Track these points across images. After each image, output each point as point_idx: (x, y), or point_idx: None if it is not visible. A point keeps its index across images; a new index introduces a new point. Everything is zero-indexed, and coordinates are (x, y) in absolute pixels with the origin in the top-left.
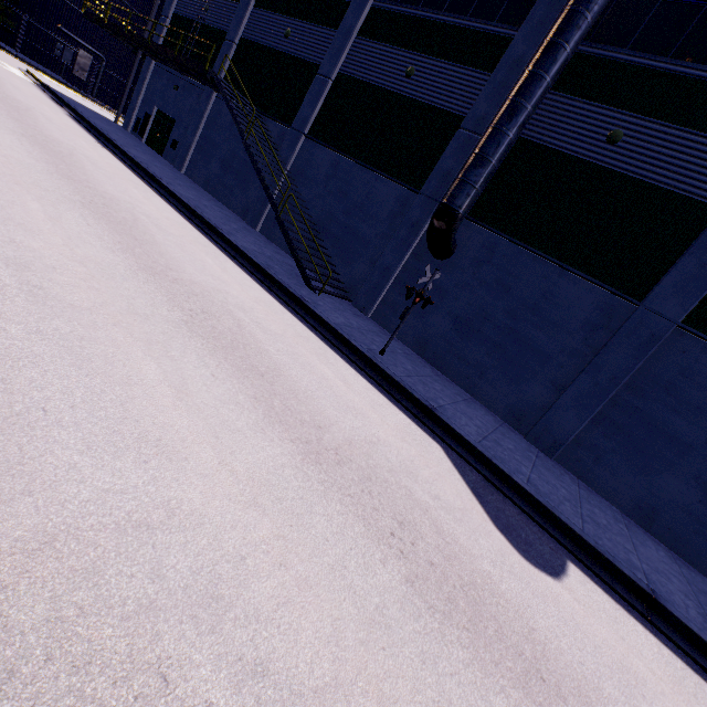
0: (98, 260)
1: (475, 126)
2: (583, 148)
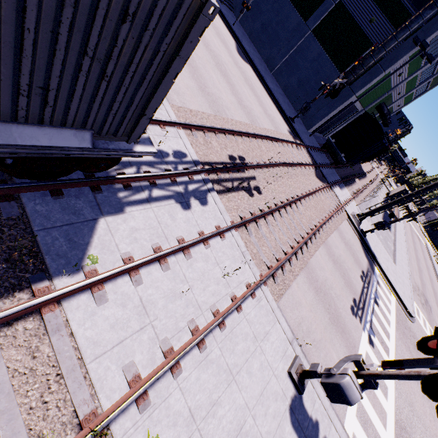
0: None
1: None
2: None
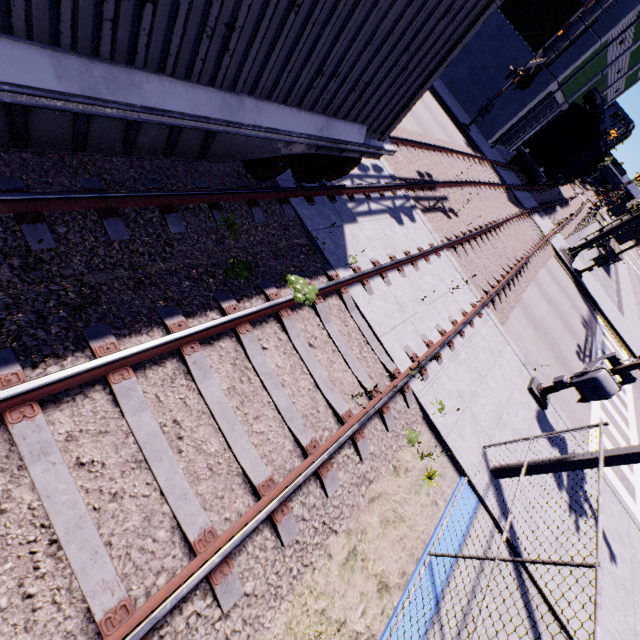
0: None
1: None
2: None
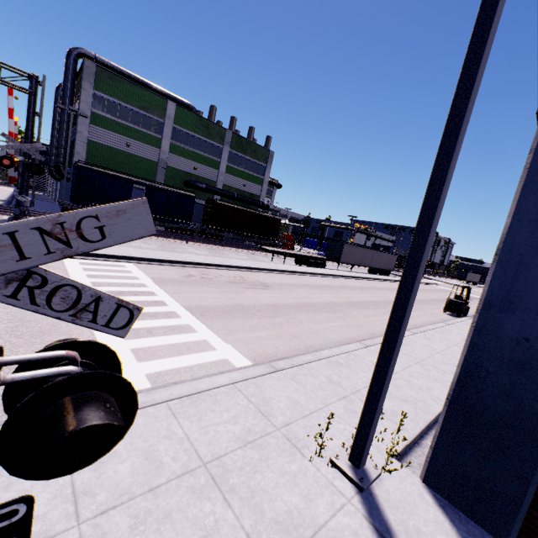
0: None
1: None
2: None
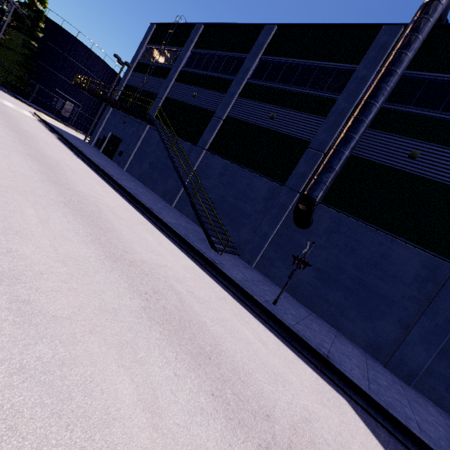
0: (76, 255)
1: (318, 147)
2: (393, 161)
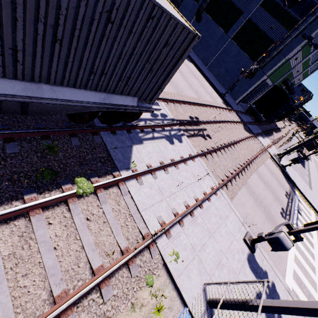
0: None
1: None
2: None
